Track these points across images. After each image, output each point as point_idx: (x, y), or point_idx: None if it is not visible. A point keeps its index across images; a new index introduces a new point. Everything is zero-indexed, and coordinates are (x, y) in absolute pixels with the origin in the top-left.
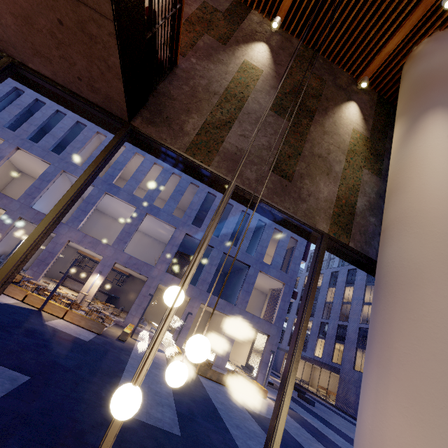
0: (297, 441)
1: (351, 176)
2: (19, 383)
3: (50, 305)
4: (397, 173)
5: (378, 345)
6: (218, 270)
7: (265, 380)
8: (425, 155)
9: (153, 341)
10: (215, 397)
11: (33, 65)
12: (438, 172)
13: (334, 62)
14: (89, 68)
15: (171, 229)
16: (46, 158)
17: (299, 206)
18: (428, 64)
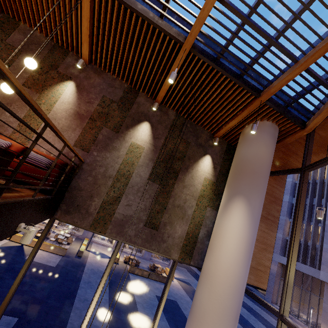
0: (184, 314)
1: (198, 215)
2: (11, 326)
3: None
4: (214, 236)
5: None
6: None
7: None
8: (226, 233)
9: None
10: (137, 292)
11: None
12: (227, 250)
13: (198, 124)
14: None
15: None
16: None
17: (161, 246)
18: (247, 151)
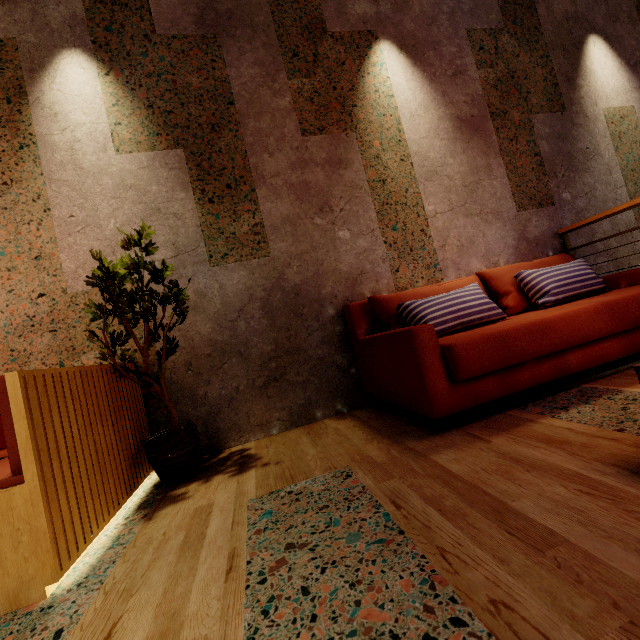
0: None
1: None
2: None
3: None
4: None
5: None
6: None
7: None
8: None
9: None
10: None
11: None
12: None
13: None
14: None
15: None
16: None
17: None
18: None
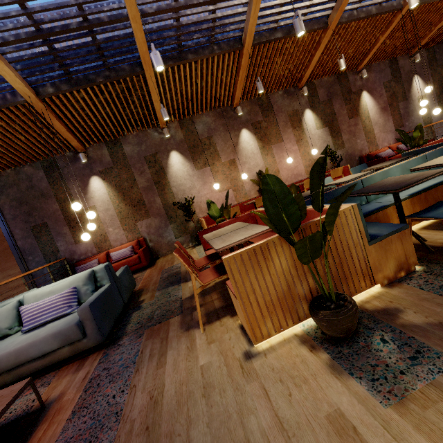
0: None
1: None
2: None
3: None
4: None
5: None
6: None
7: None
8: None
9: None
10: None
11: None
12: None
13: None
14: None
15: None
16: None
17: None
18: None
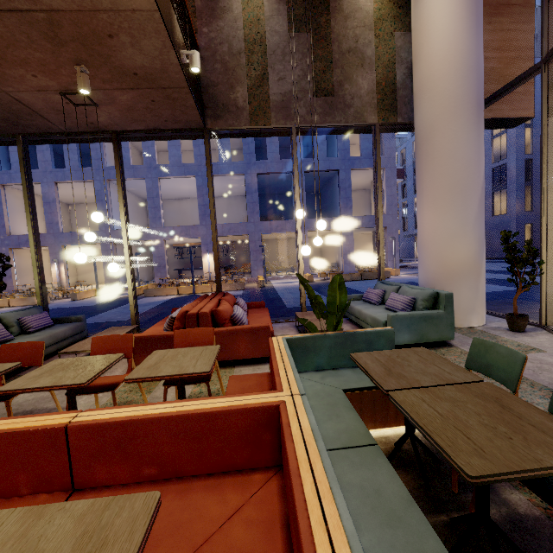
0: None
1: (384, 52)
2: None
3: (197, 288)
4: (414, 41)
5: (418, 184)
6: (308, 193)
7: (394, 263)
8: (430, 13)
9: (298, 244)
10: (353, 287)
11: (131, 128)
12: (439, 31)
13: None
14: (173, 113)
15: (240, 178)
16: (85, 177)
17: (348, 114)
18: None
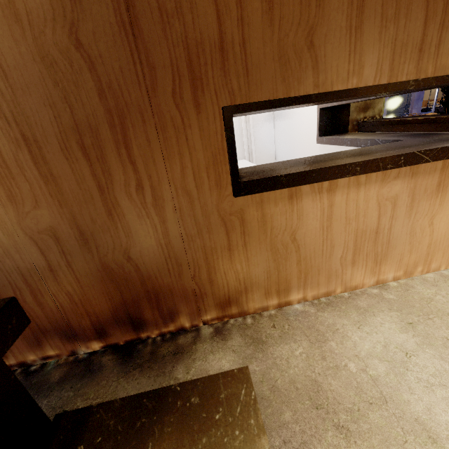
0: None
1: None
2: None
3: None
4: None
5: None
6: None
7: (434, 108)
8: None
9: None
10: None
11: None
12: None
13: None
14: None
15: None
16: None
17: None
18: None
